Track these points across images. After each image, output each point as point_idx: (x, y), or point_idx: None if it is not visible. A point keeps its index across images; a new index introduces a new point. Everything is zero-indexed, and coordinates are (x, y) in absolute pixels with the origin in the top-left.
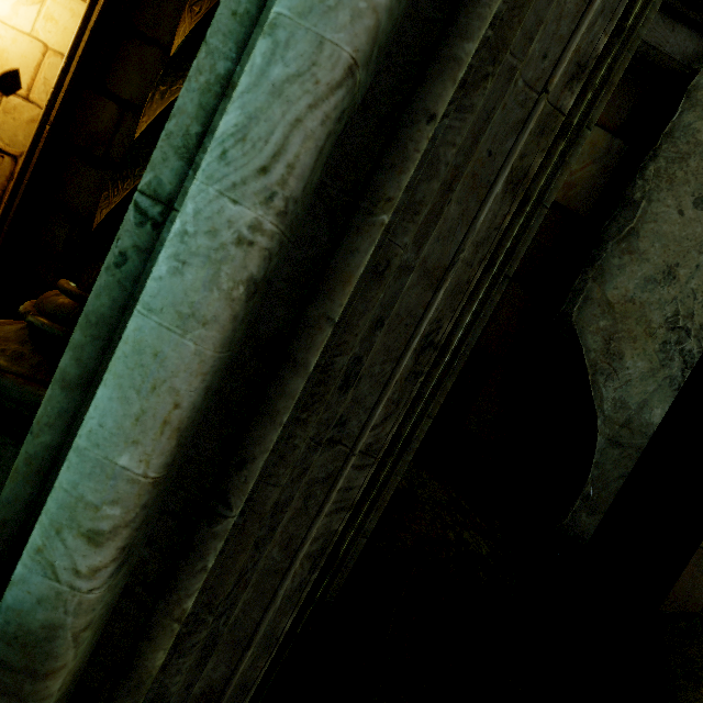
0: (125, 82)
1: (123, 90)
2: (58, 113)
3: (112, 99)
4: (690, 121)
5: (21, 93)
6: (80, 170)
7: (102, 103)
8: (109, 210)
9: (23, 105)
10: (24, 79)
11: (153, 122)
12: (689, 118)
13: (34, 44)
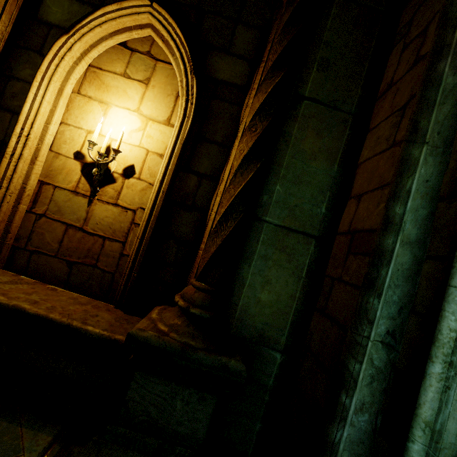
0: (201, 164)
1: (200, 168)
2: (169, 187)
3: (194, 174)
4: None
5: (135, 176)
6: (180, 214)
7: (189, 177)
8: (222, 239)
9: (137, 182)
10: (137, 169)
11: (241, 189)
12: None
13: (141, 150)
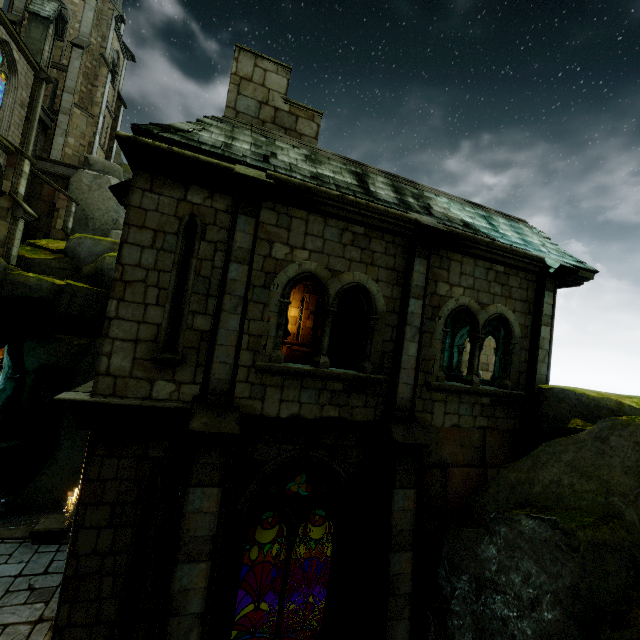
0: None
1: None
2: None
3: None
4: (72, 187)
5: None
6: None
7: None
8: None
9: None
10: None
11: None
12: (71, 186)
13: None
